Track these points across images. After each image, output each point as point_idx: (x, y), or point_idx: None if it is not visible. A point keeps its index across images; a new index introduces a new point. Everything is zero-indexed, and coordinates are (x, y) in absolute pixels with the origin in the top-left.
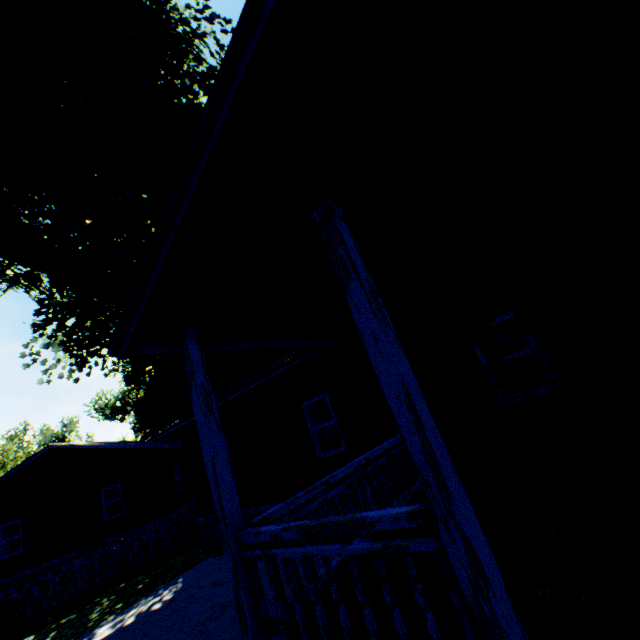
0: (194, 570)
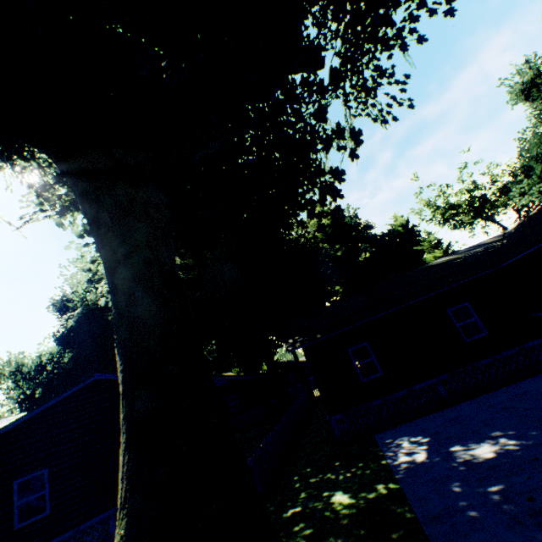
0: (386, 437)
